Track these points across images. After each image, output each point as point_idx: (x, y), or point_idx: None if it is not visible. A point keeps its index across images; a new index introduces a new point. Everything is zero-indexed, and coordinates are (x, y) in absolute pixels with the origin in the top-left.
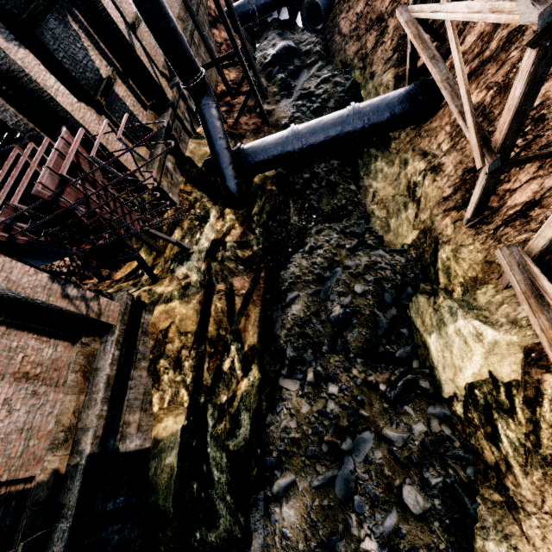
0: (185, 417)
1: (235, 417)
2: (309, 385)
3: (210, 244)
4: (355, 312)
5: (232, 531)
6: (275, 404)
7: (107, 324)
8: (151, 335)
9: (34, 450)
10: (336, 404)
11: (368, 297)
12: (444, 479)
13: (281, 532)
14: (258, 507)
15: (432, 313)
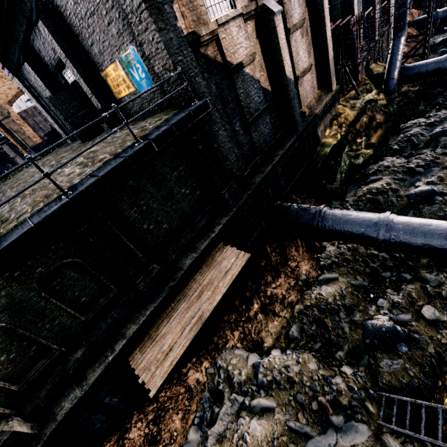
0: (336, 143)
1: (357, 155)
2: (403, 157)
3: (369, 99)
4: None
5: (337, 191)
6: (377, 163)
7: (330, 90)
8: (335, 111)
9: (305, 101)
10: (419, 160)
11: None
12: None
13: (367, 187)
14: (354, 187)
15: None
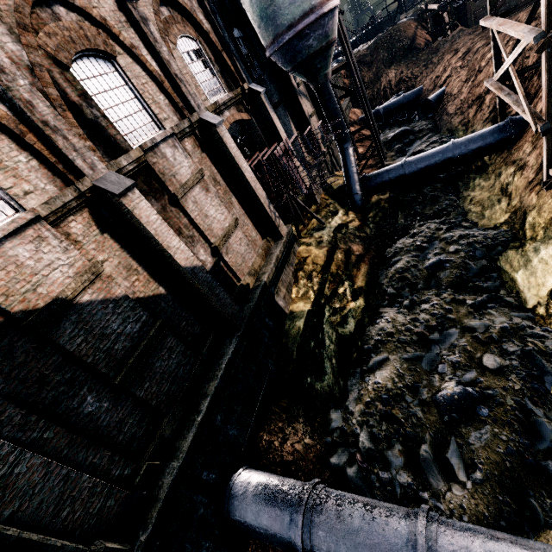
0: (311, 306)
1: (344, 317)
2: (404, 308)
3: (337, 225)
4: (448, 261)
5: (333, 389)
6: (375, 321)
7: (279, 236)
8: (297, 257)
9: (243, 268)
10: (427, 314)
11: (460, 253)
12: (522, 348)
13: (373, 383)
14: (355, 377)
15: (519, 258)
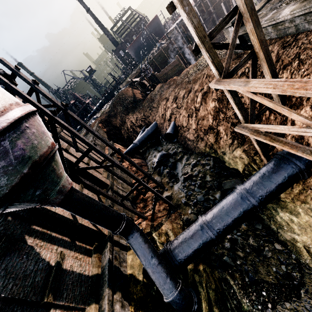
0: None
1: None
2: None
3: None
4: None
5: None
6: None
7: None
8: None
9: None
10: None
11: None
12: None
13: None
14: None
15: None
